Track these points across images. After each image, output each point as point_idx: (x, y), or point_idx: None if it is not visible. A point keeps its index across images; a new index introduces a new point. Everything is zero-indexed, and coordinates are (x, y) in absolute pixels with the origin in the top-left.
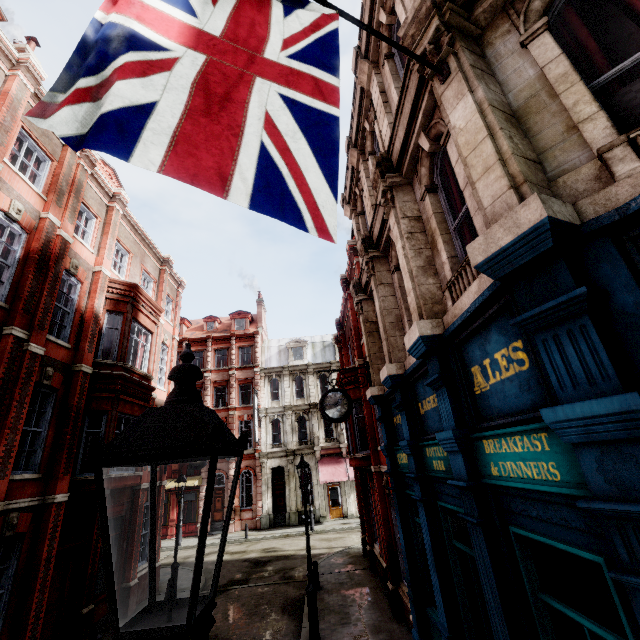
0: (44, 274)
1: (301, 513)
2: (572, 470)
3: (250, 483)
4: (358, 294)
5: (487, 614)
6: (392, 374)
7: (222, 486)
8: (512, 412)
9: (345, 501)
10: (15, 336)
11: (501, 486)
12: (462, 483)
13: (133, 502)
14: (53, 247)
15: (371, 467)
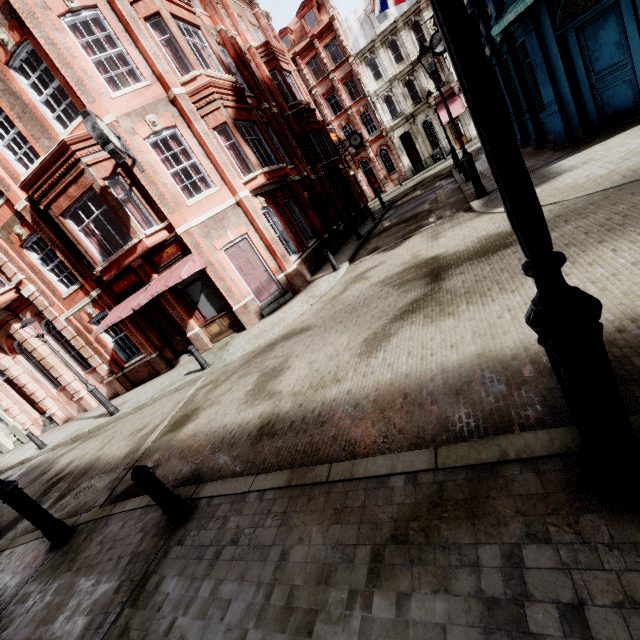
0: (246, 68)
1: (433, 156)
2: None
3: (387, 156)
4: None
5: None
6: None
7: (369, 168)
8: None
9: (467, 130)
10: (267, 108)
11: (512, 31)
12: (500, 40)
13: (341, 176)
14: (235, 48)
15: None
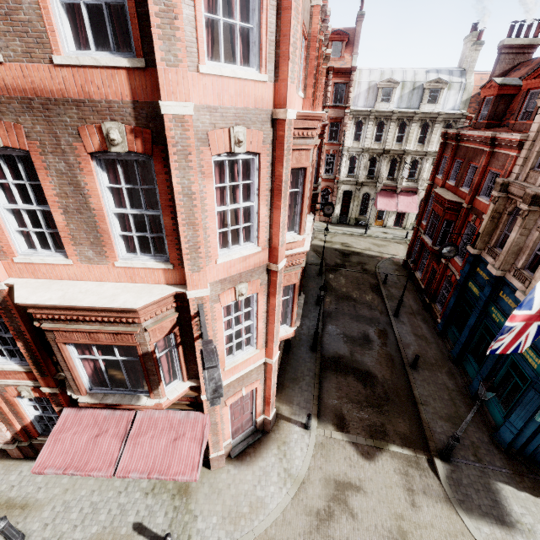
0: None
1: (357, 219)
2: (539, 371)
3: (327, 196)
4: (501, 193)
5: (481, 347)
6: (497, 275)
7: None
8: (537, 347)
9: (387, 218)
10: None
11: None
12: None
13: None
14: None
15: (442, 259)
